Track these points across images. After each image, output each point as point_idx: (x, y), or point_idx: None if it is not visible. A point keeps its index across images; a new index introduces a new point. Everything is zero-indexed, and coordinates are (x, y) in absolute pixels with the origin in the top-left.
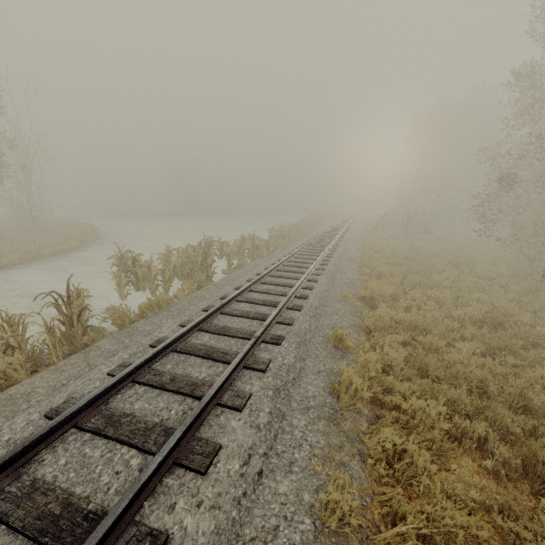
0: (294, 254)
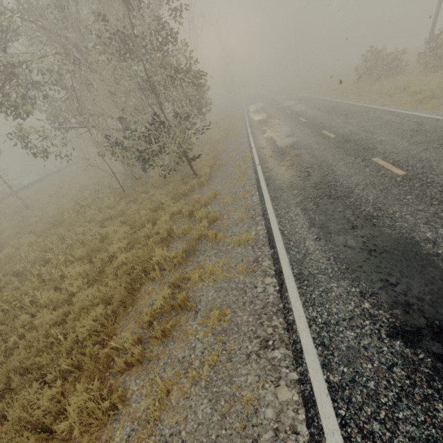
0: (22, 188)
